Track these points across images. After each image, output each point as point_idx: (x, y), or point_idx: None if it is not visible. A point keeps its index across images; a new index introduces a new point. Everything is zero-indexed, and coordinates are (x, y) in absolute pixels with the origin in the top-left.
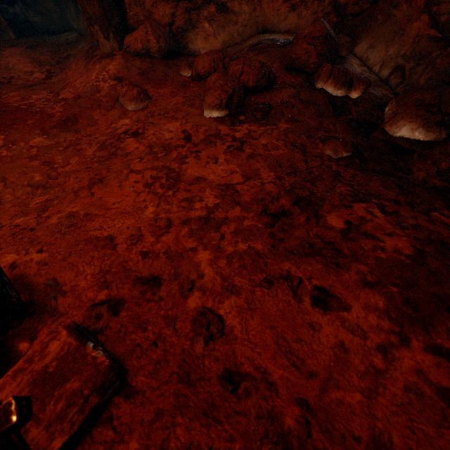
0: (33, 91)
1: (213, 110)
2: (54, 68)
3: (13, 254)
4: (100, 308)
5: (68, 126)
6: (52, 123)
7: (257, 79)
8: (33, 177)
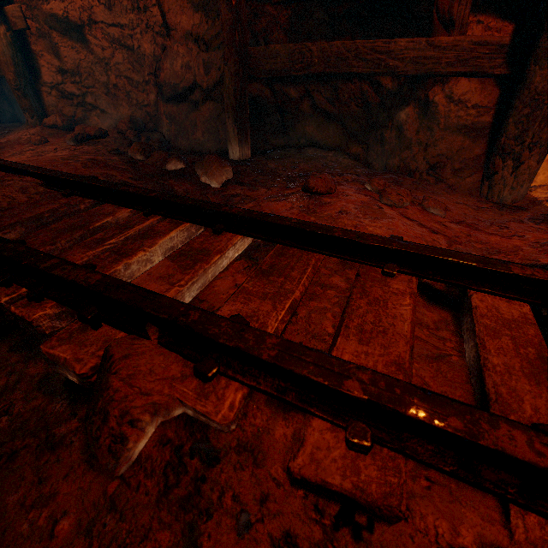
0: None
1: (71, 141)
2: None
3: None
4: None
5: None
6: None
7: (95, 133)
8: None
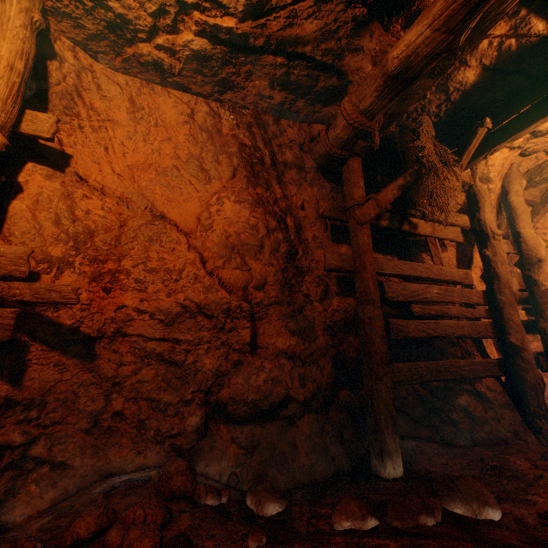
0: None
1: None
2: None
3: None
4: None
5: None
6: None
7: (164, 515)
8: None
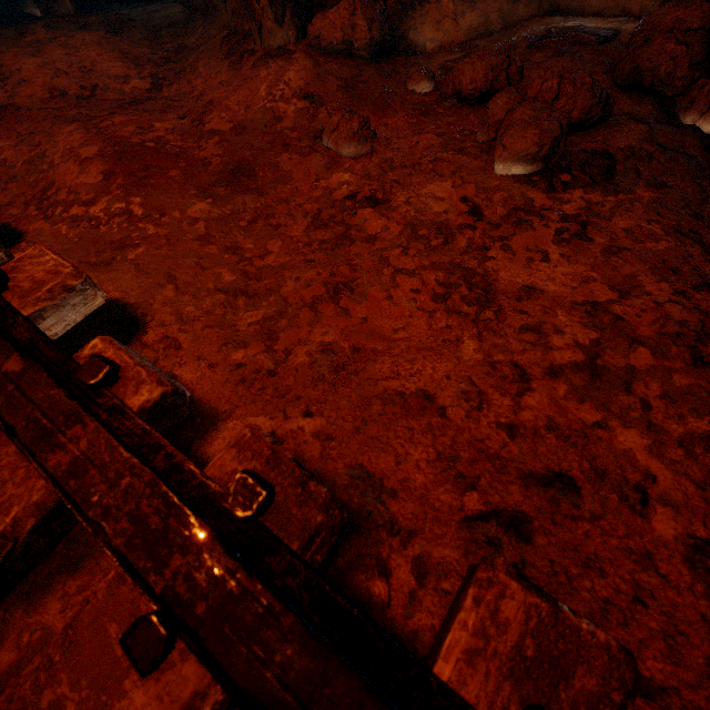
0: (149, 115)
1: (516, 163)
2: (162, 71)
3: (258, 417)
4: (473, 523)
5: (241, 183)
6: (210, 176)
7: (589, 108)
8: (218, 275)
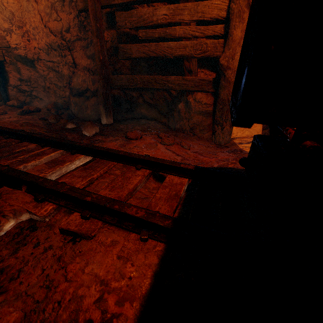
0: None
1: (19, 113)
2: None
3: None
4: None
5: None
6: None
7: (34, 109)
8: None
